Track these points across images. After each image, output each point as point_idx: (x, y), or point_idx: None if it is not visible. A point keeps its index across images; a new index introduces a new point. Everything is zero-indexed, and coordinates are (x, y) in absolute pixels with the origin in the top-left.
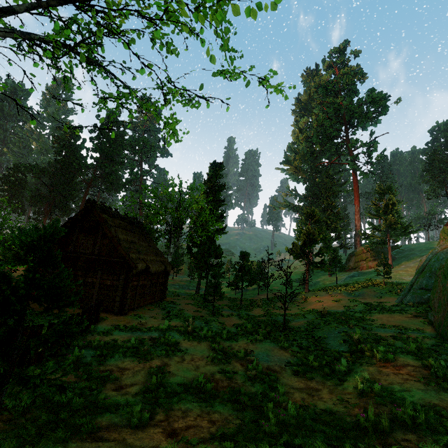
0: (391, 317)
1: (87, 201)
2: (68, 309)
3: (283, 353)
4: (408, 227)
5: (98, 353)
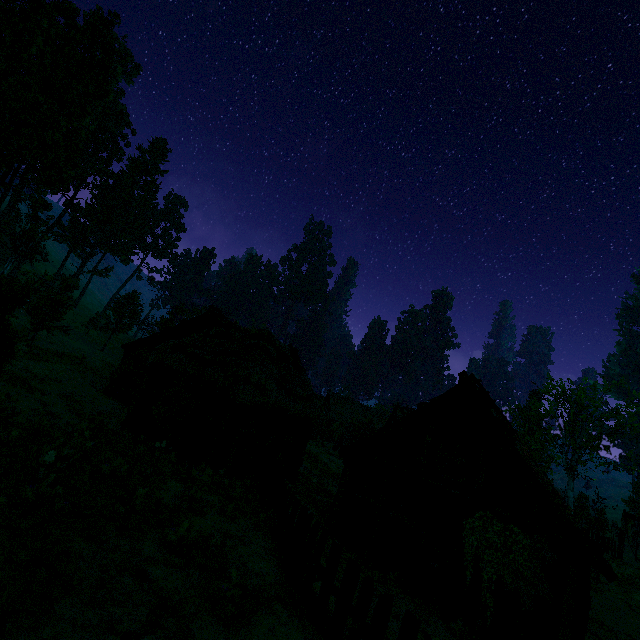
0: None
1: None
2: None
3: None
4: None
5: None
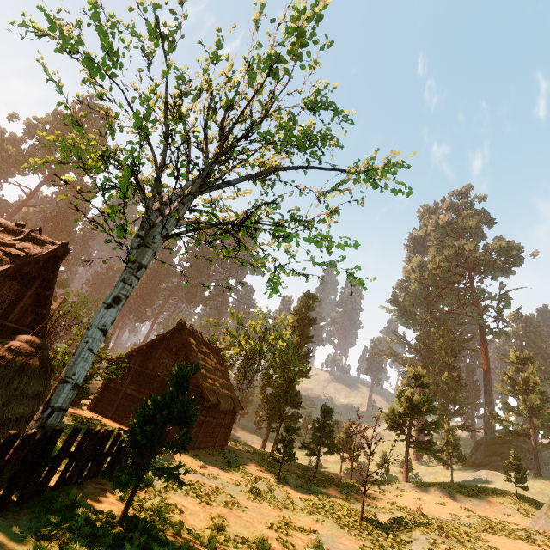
0: (510, 543)
1: (179, 322)
2: None
3: (352, 544)
4: None
5: (165, 483)
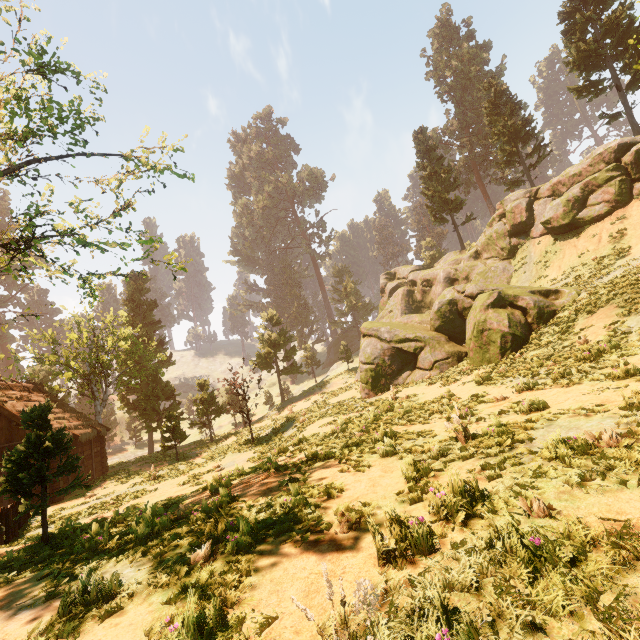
0: (342, 396)
1: None
2: None
3: (248, 455)
4: (368, 305)
5: (60, 524)
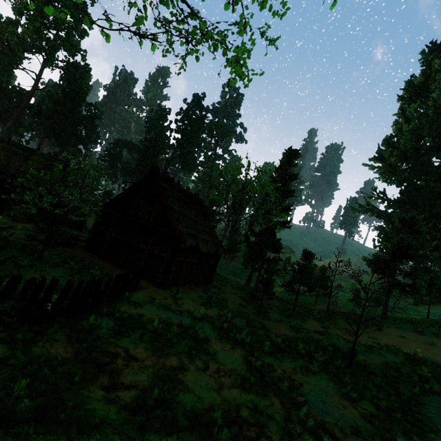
0: None
1: (151, 168)
2: (119, 269)
3: (348, 407)
4: None
5: (115, 327)
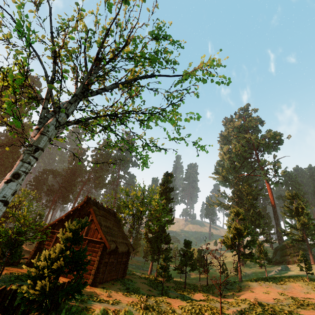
0: None
1: (86, 197)
2: None
3: None
4: None
5: None
